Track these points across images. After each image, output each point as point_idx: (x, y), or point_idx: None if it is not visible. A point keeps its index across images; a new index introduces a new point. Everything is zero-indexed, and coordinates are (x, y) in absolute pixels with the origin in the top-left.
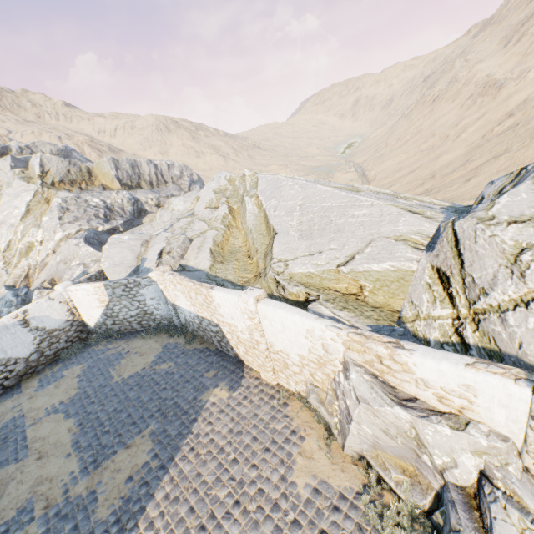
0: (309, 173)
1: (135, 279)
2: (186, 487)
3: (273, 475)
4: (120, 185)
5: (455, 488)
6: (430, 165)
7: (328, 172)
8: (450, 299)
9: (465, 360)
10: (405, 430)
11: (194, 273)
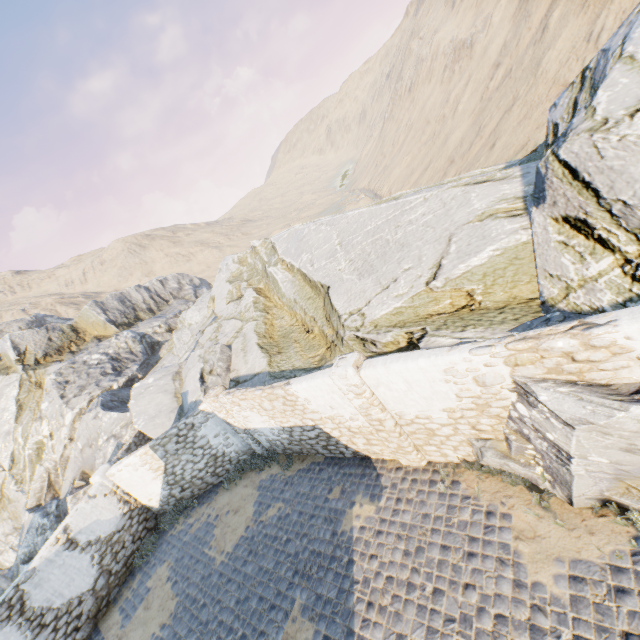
0: None
1: (186, 422)
2: None
3: (501, 586)
4: (116, 328)
5: None
6: (443, 152)
7: (337, 211)
8: (602, 246)
9: None
10: None
11: (253, 380)
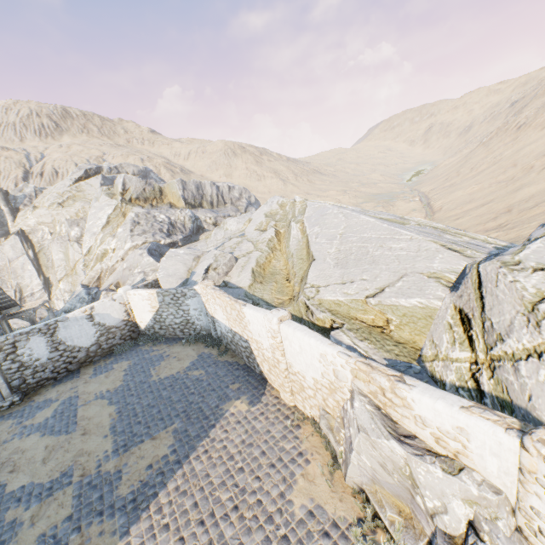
0: (368, 200)
1: (182, 290)
2: (195, 484)
3: (273, 489)
4: (185, 204)
5: (443, 535)
6: (507, 198)
7: (389, 200)
8: (469, 343)
9: (462, 402)
10: (400, 467)
11: (235, 290)
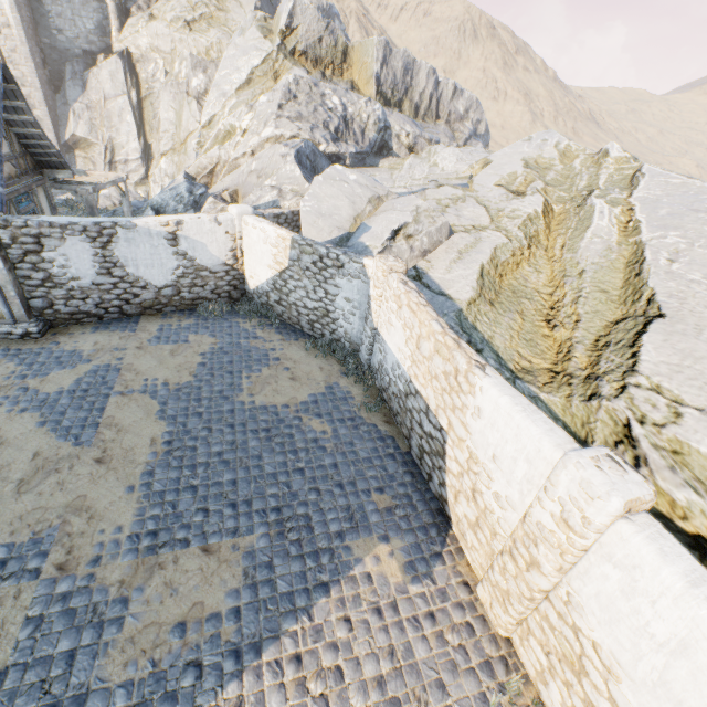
0: None
1: (339, 256)
2: None
3: None
4: (375, 93)
5: None
6: None
7: None
8: None
9: None
10: None
11: (436, 297)
